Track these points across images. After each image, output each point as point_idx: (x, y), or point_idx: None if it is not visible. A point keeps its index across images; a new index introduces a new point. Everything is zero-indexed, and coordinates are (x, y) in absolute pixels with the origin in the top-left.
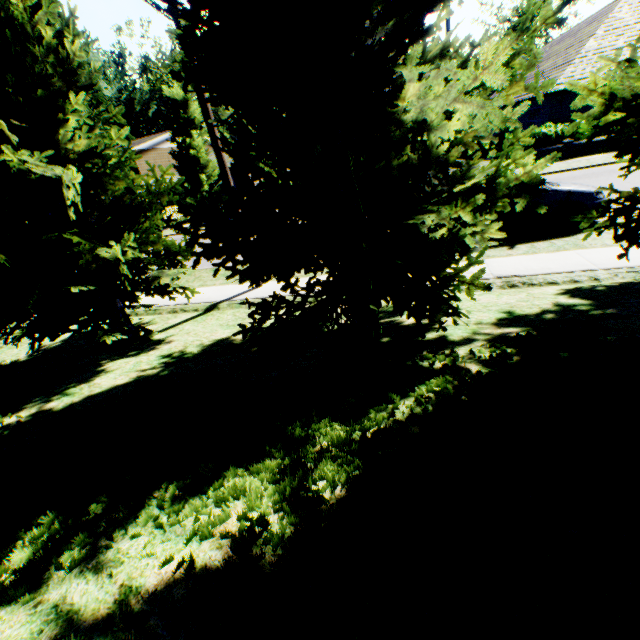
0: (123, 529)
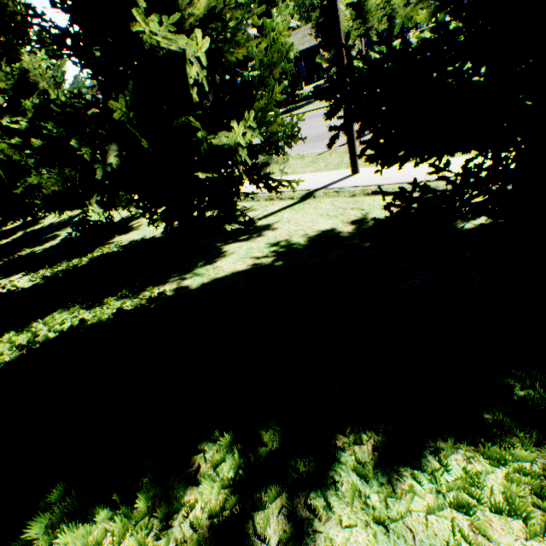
0: (320, 496)
